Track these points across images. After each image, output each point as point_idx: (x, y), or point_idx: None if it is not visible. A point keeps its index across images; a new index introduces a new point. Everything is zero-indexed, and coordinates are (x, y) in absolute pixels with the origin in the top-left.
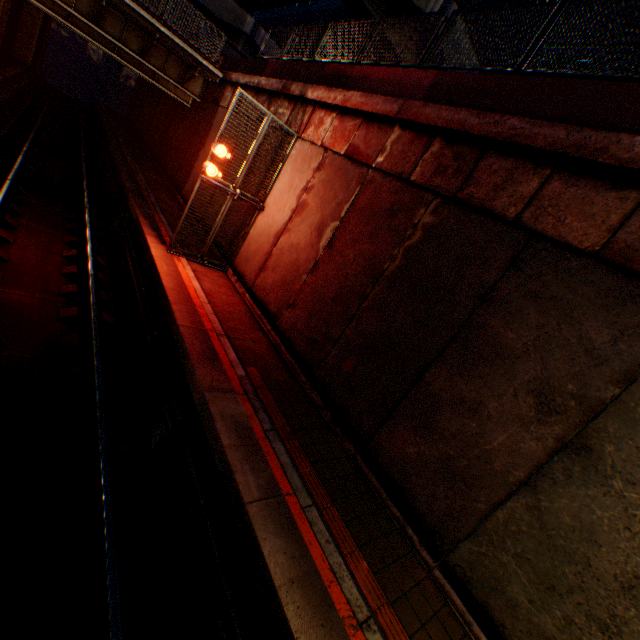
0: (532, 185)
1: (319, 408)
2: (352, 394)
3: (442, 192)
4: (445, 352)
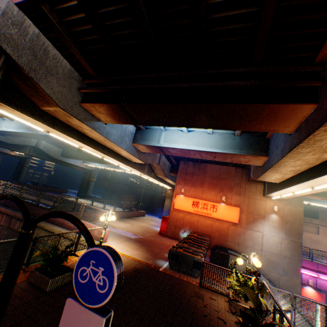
0: (19, 223)
1: None
2: None
3: (7, 226)
4: None
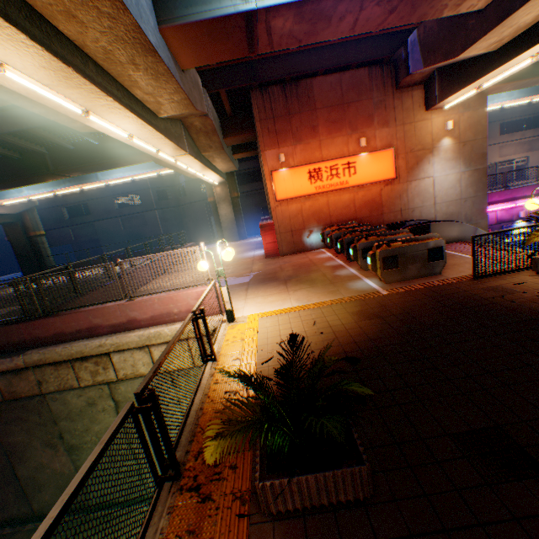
0: None
1: (2, 531)
2: (8, 508)
3: None
4: (13, 460)
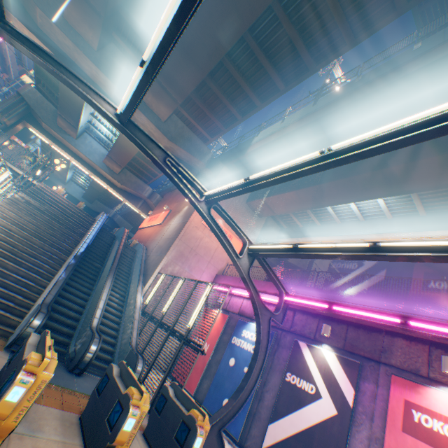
0: None
1: None
2: None
3: None
4: None
